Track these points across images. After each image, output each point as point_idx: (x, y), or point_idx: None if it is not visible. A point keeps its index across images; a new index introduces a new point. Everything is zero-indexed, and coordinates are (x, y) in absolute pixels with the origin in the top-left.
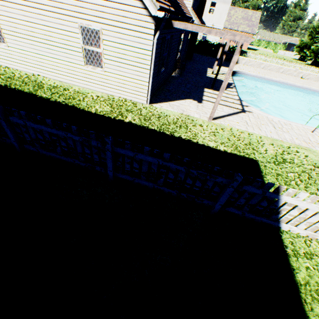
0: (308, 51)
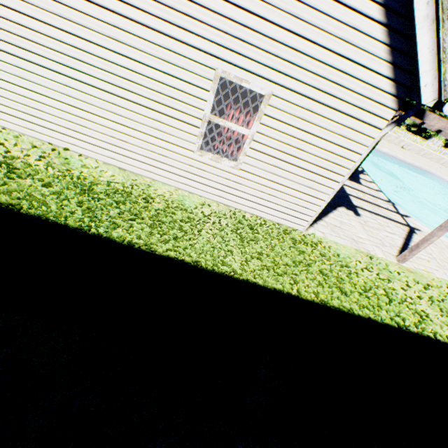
0: None
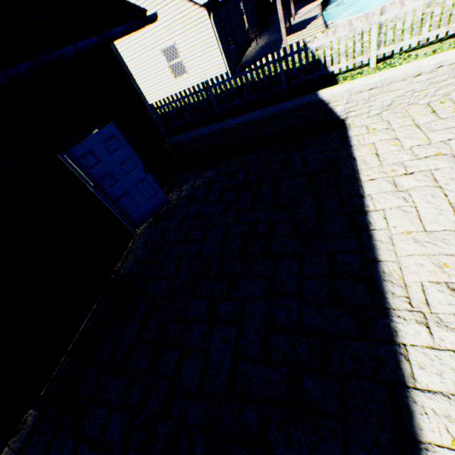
0: None
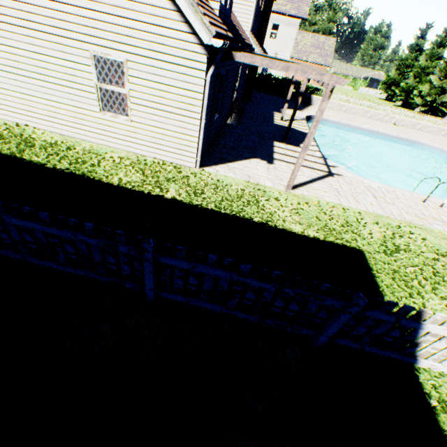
0: (397, 89)
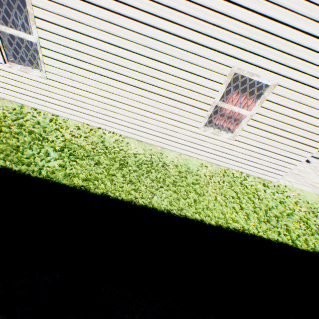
0: None
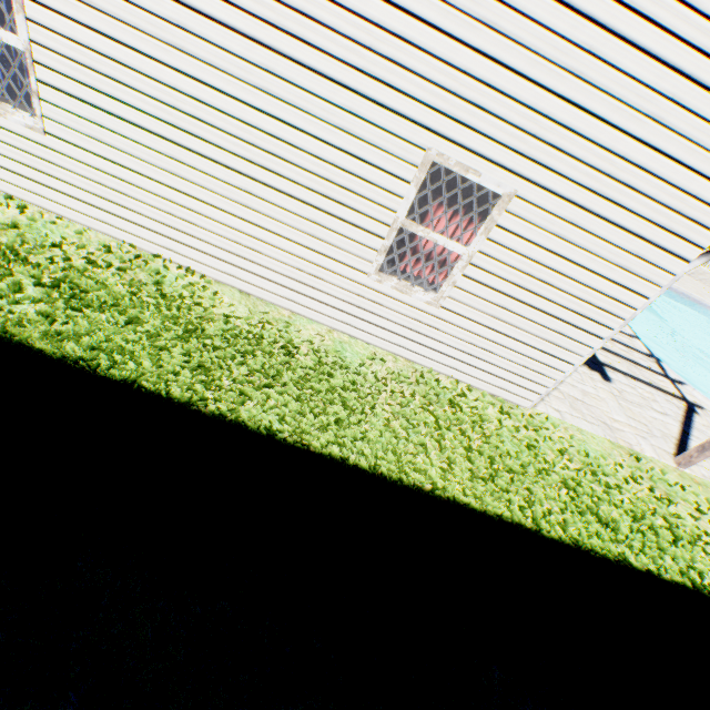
0: None
